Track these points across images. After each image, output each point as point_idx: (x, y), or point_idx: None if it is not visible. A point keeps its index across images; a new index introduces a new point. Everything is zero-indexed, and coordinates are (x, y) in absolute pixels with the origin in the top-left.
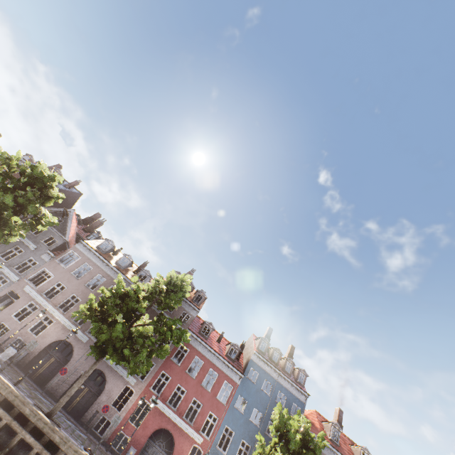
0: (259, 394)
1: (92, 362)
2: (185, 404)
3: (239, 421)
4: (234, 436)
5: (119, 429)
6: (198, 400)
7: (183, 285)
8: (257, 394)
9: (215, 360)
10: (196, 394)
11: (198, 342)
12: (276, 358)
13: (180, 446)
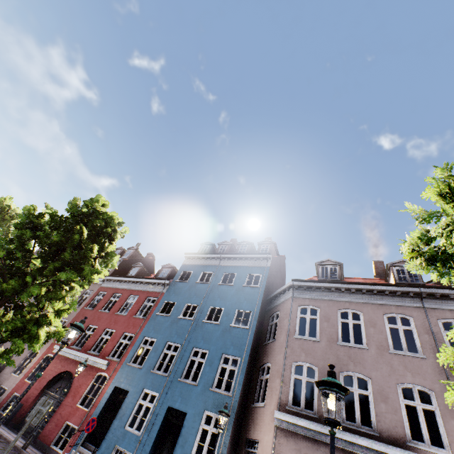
0: (193, 289)
1: (5, 347)
2: (93, 339)
3: (163, 326)
4: (155, 343)
5: (13, 392)
6: (111, 329)
7: (5, 207)
8: (190, 290)
9: (136, 286)
10: (109, 324)
11: (118, 282)
12: (223, 251)
13: (79, 382)
